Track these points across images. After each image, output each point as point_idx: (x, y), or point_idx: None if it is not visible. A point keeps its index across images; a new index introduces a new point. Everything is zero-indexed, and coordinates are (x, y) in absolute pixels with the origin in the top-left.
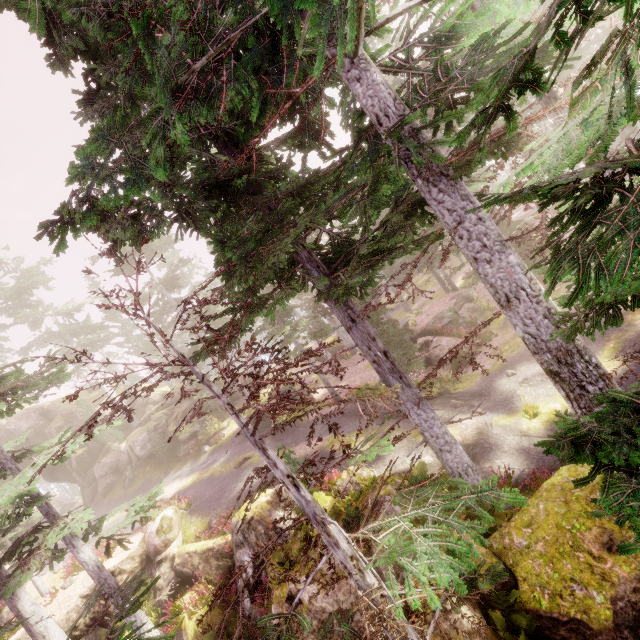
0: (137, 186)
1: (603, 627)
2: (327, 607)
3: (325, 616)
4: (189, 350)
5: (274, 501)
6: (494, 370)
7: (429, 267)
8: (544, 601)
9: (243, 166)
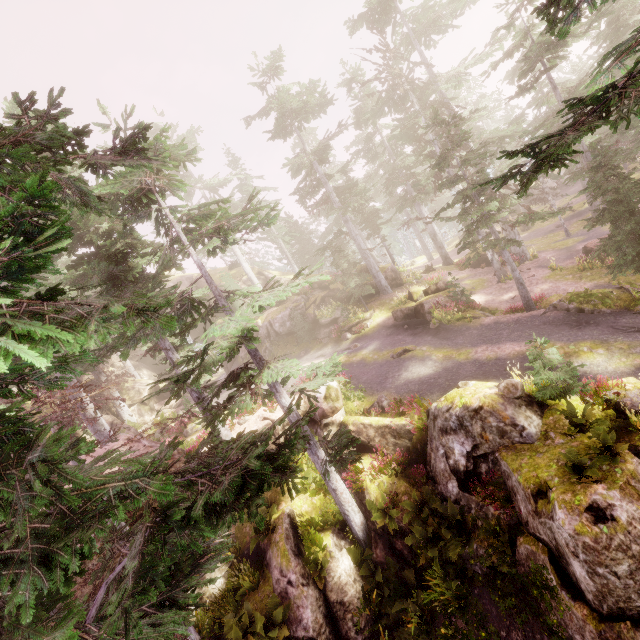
0: None
1: None
2: None
3: None
4: (334, 234)
5: (505, 396)
6: None
7: None
8: None
9: None
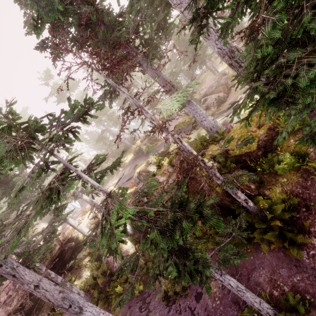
0: (53, 13)
1: (254, 150)
2: (169, 182)
3: (169, 184)
4: (101, 132)
5: (147, 165)
6: (234, 99)
7: (204, 64)
8: (237, 151)
9: (92, 10)
